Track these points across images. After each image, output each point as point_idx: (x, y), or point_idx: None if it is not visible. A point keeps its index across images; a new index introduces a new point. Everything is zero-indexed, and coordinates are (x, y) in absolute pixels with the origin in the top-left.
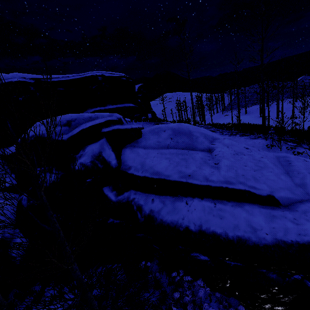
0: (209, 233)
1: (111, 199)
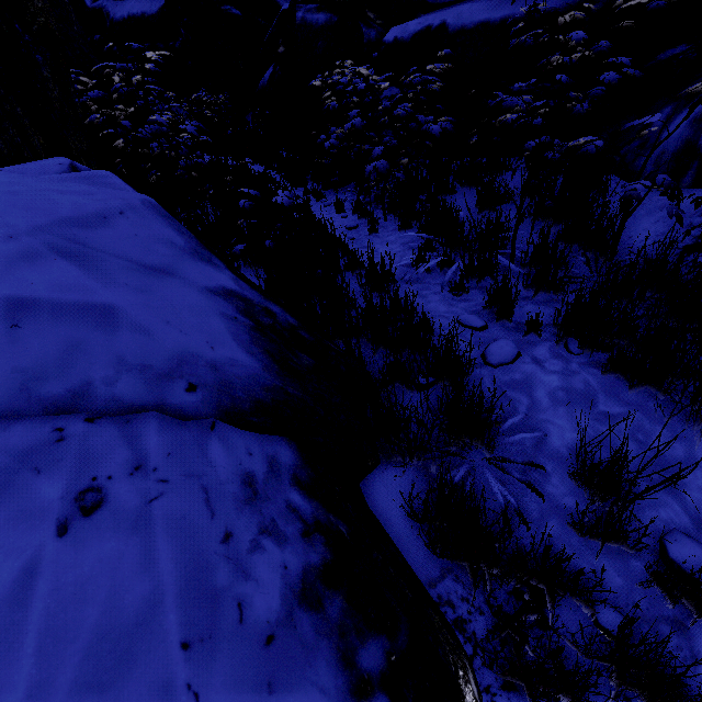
0: (132, 16)
1: (88, 6)
